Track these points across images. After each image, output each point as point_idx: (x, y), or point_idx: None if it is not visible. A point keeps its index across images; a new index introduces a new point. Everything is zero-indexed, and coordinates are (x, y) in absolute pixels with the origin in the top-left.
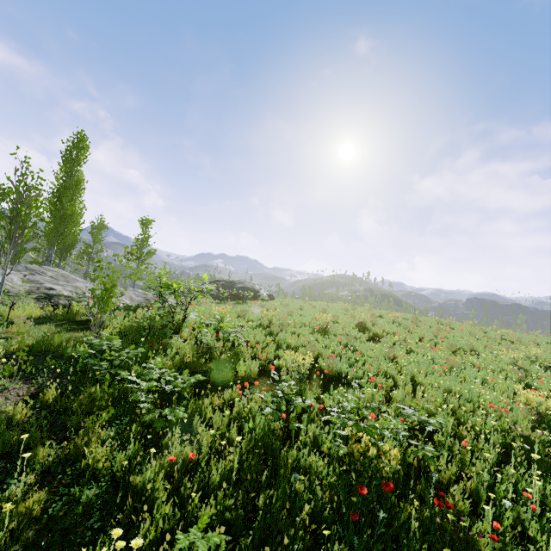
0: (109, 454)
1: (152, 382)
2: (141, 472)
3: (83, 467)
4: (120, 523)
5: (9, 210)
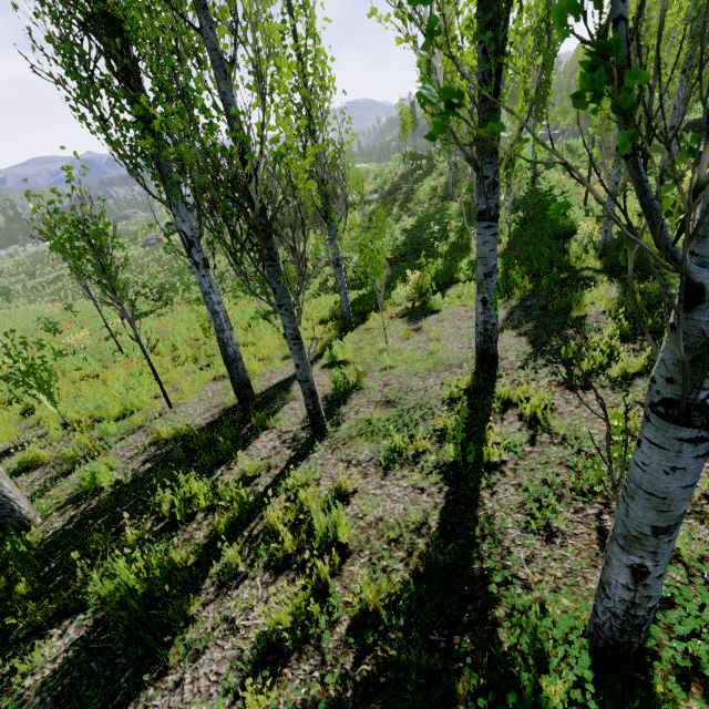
0: None
1: None
2: None
3: None
4: None
5: None
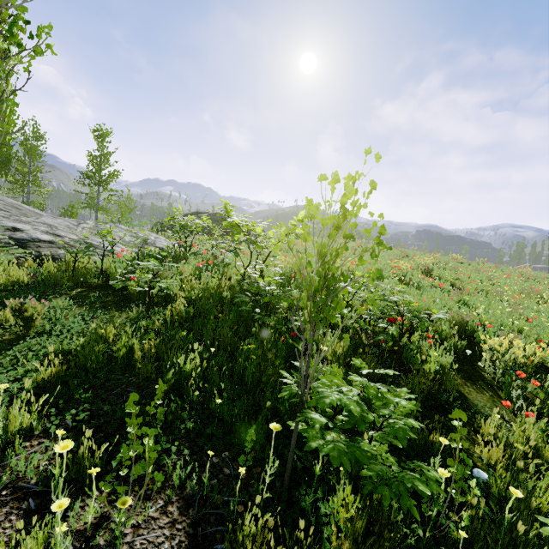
0: None
1: None
2: None
3: None
4: None
5: None
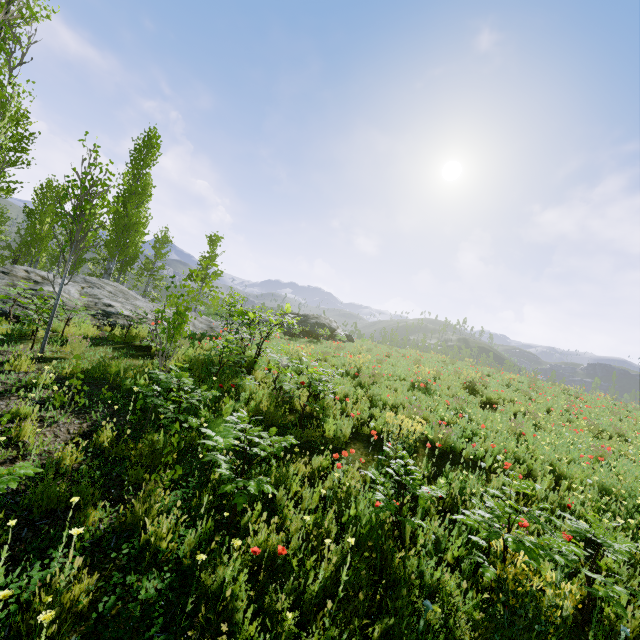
0: (174, 529)
1: (231, 439)
2: (214, 562)
3: (141, 544)
4: (188, 638)
5: (73, 208)
